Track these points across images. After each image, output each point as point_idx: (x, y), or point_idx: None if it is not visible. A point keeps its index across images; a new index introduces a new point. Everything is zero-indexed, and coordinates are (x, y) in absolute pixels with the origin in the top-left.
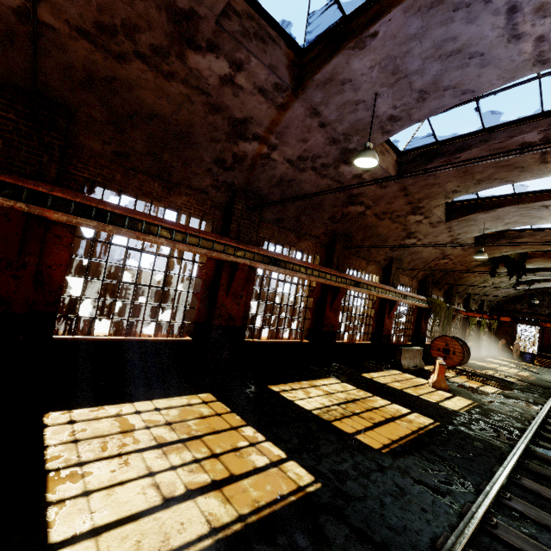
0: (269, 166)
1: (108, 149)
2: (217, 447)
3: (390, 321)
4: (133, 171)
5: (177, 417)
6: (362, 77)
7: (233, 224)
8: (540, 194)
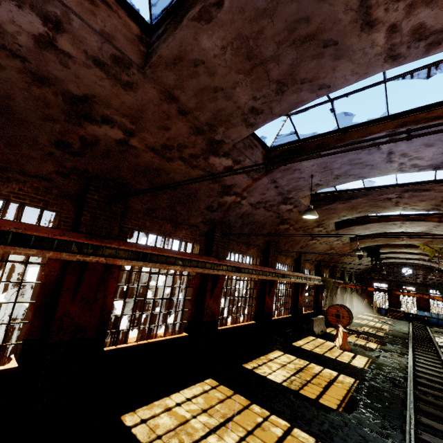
0: (238, 207)
1: (144, 207)
2: (246, 425)
3: (302, 298)
4: (156, 218)
5: (206, 404)
6: (306, 168)
7: (214, 246)
8: (391, 217)
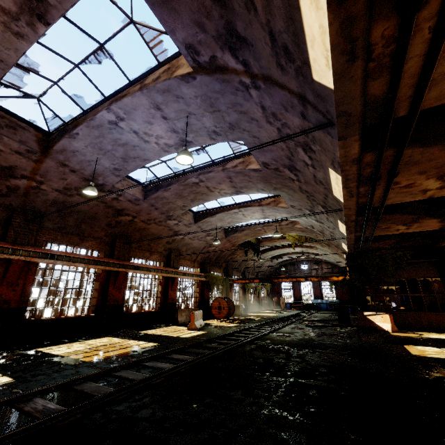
0: (42, 193)
1: None
2: None
3: (174, 292)
4: None
5: None
6: (84, 150)
7: (11, 232)
8: (231, 206)
